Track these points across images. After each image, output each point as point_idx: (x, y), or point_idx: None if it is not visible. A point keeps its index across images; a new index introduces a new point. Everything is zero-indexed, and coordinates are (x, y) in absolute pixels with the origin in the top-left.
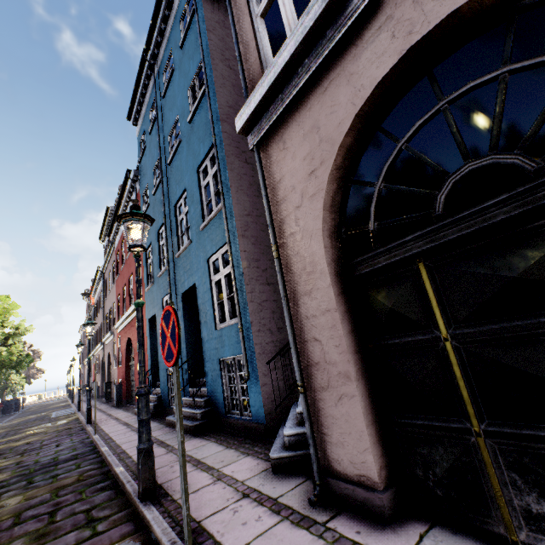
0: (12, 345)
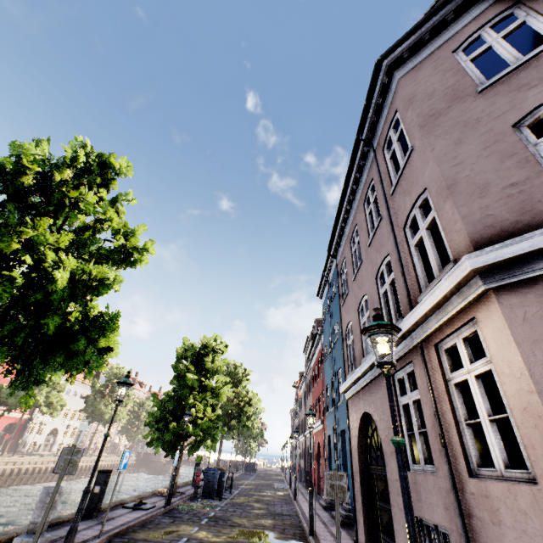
0: (253, 420)
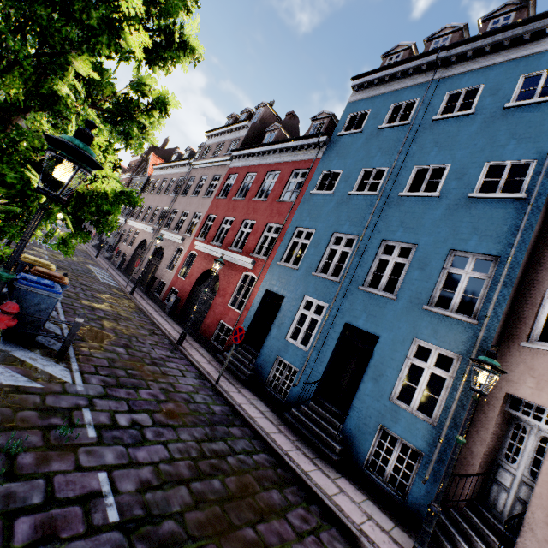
0: None
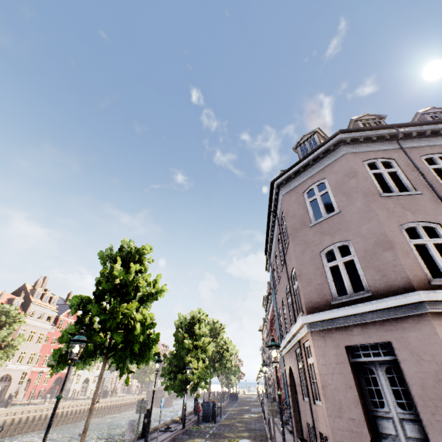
0: (232, 360)
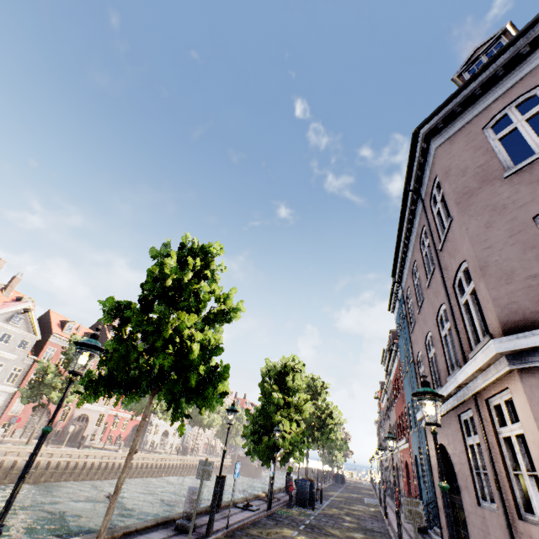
0: (336, 431)
